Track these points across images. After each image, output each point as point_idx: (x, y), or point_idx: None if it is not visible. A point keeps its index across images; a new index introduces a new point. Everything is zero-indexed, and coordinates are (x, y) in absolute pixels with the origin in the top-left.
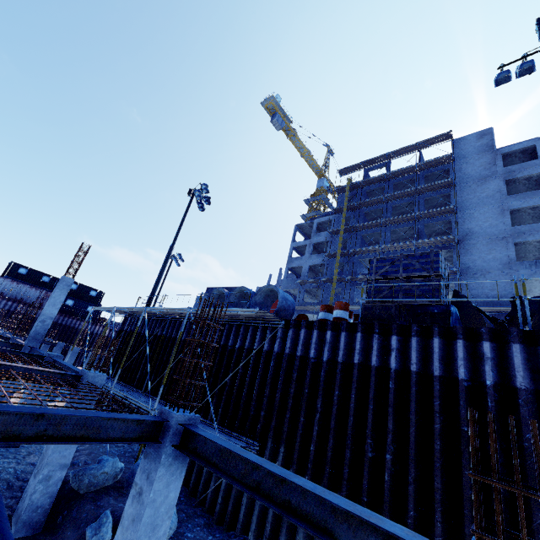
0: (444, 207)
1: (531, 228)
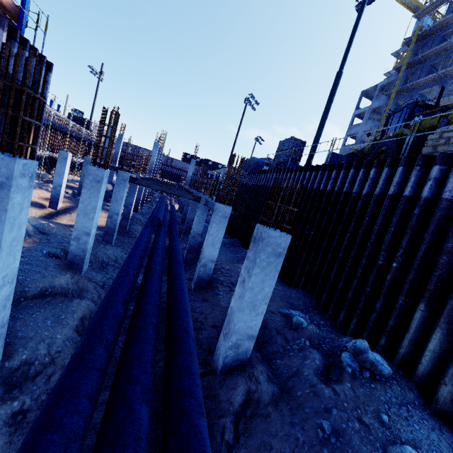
0: None
1: None
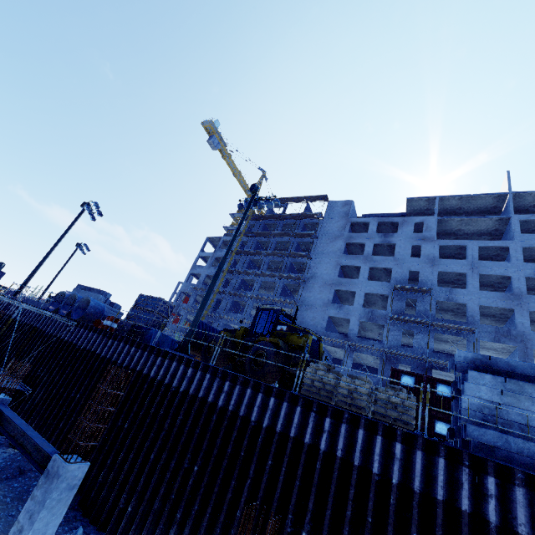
0: (302, 253)
1: (347, 281)
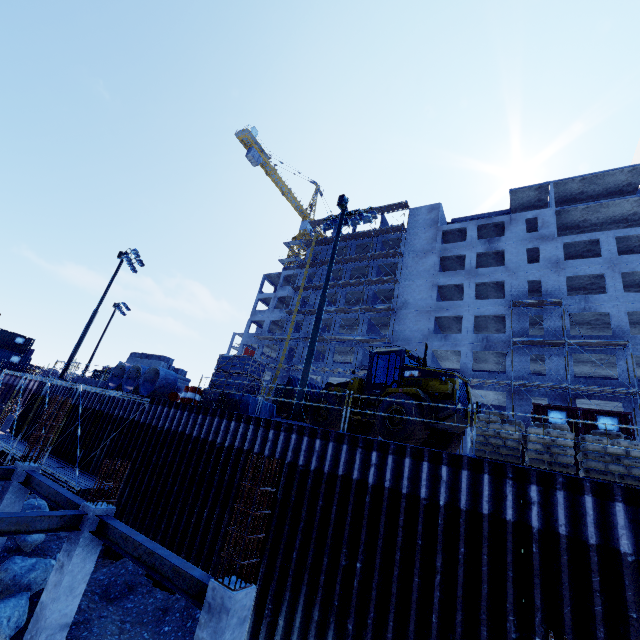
0: (387, 277)
1: (449, 305)
